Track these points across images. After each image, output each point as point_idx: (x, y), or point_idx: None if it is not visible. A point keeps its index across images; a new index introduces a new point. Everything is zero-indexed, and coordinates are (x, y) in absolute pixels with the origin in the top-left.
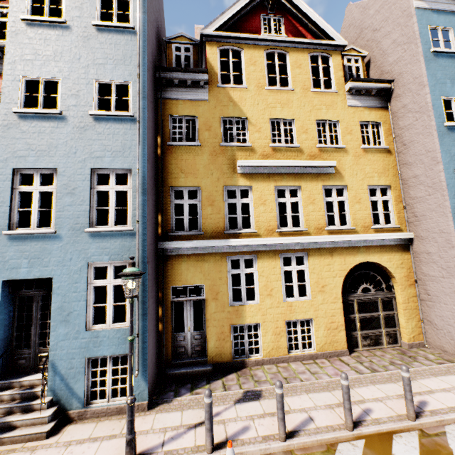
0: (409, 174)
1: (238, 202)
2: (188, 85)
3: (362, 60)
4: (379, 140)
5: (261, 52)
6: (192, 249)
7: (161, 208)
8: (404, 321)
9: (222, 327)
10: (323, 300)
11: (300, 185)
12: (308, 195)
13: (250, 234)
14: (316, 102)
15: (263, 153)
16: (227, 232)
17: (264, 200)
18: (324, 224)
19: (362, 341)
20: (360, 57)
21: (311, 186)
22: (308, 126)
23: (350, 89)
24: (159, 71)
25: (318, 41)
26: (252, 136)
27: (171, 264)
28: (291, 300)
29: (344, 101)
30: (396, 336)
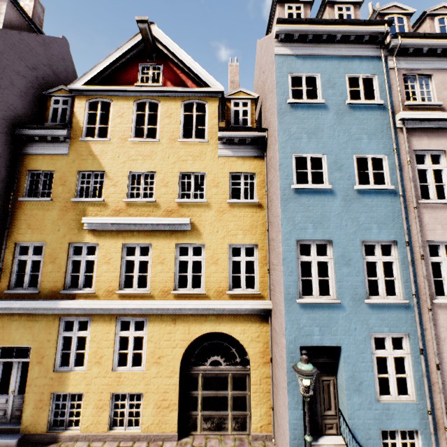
0: (271, 235)
1: (83, 259)
2: (49, 140)
3: (253, 102)
4: (252, 192)
5: (131, 103)
6: (23, 308)
7: (0, 265)
8: (252, 406)
9: (42, 394)
10: (158, 373)
11: (151, 242)
12: (159, 253)
13: (88, 294)
14: (182, 152)
15: (116, 208)
16: (63, 291)
17: (109, 258)
18: (172, 286)
19: (202, 423)
20: (249, 99)
21: (163, 244)
22: (169, 178)
23: (220, 139)
24: (16, 129)
25: (191, 89)
26: (107, 191)
27: (2, 323)
28: (122, 369)
29: (215, 151)
30: (245, 422)
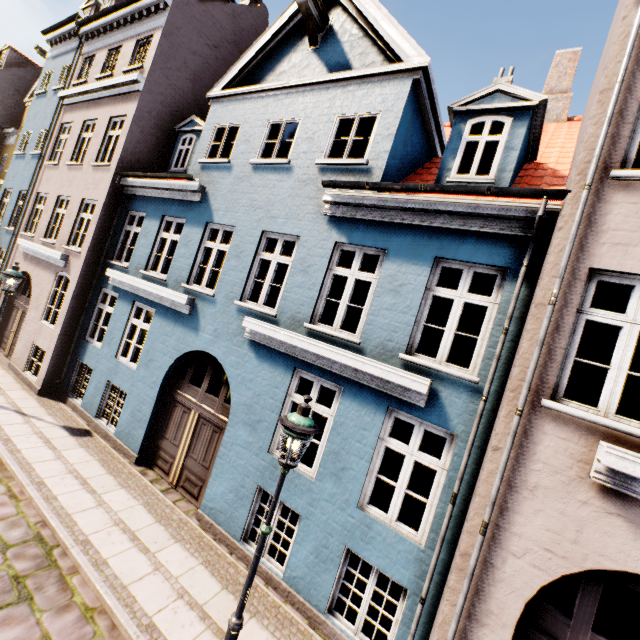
0: None
1: None
2: (12, 136)
3: None
4: None
5: None
6: None
7: None
8: None
9: None
10: None
11: None
12: None
13: None
14: None
15: None
16: None
17: None
18: None
19: None
20: None
21: None
22: None
23: None
24: (1, 130)
25: None
26: None
27: None
28: None
29: None
30: None
